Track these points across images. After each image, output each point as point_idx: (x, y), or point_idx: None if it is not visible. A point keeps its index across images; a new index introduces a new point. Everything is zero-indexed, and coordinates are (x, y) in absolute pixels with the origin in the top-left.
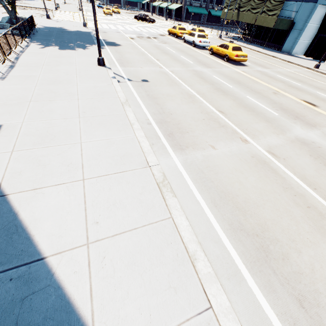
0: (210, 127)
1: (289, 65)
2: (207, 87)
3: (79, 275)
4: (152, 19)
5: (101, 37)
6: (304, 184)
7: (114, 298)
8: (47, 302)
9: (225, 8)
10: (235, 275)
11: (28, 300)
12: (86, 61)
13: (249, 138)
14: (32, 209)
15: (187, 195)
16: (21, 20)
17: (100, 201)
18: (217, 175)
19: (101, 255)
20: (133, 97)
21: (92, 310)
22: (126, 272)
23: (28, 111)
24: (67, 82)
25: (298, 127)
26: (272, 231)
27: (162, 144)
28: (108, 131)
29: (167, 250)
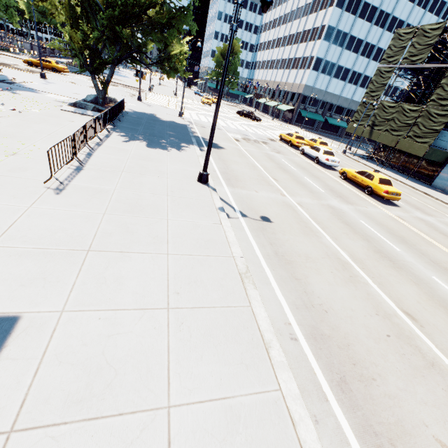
0: (410, 365)
1: None
2: (362, 246)
3: None
4: (258, 118)
5: (199, 133)
6: None
7: None
8: None
9: (353, 122)
10: None
11: None
12: (182, 172)
13: None
14: None
15: None
16: (109, 100)
17: None
18: None
19: None
20: (254, 256)
21: None
22: None
23: (79, 277)
24: (153, 211)
25: None
26: None
27: (335, 422)
28: (224, 366)
29: None
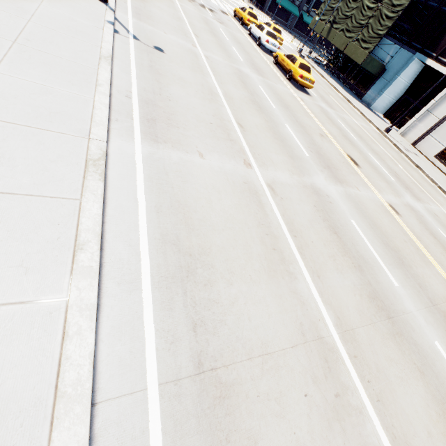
0: (214, 135)
1: (359, 117)
2: (242, 94)
3: None
4: None
5: None
6: (287, 228)
7: None
8: None
9: (317, 16)
10: (130, 283)
11: None
12: None
13: (255, 164)
14: None
15: (126, 189)
16: None
17: None
18: (184, 183)
19: None
20: (127, 59)
21: None
22: None
23: None
24: None
25: (322, 176)
26: (213, 256)
27: (130, 125)
28: (53, 77)
29: (46, 229)
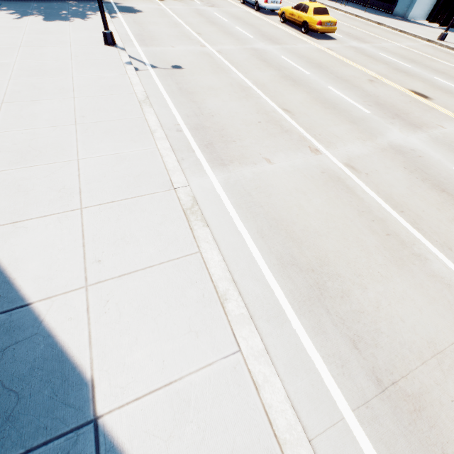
0: (268, 133)
1: (400, 37)
2: (270, 75)
3: (74, 322)
4: None
5: None
6: (389, 205)
7: (119, 345)
8: (35, 352)
9: None
10: (276, 317)
11: (10, 351)
12: (87, 39)
13: (322, 147)
14: (11, 247)
15: (225, 224)
16: None
17: (104, 235)
18: (269, 198)
19: (104, 299)
20: (158, 93)
21: (91, 359)
22: (135, 316)
23: None
24: (57, 73)
25: (395, 130)
26: (333, 264)
27: (195, 159)
28: (118, 143)
29: (190, 290)
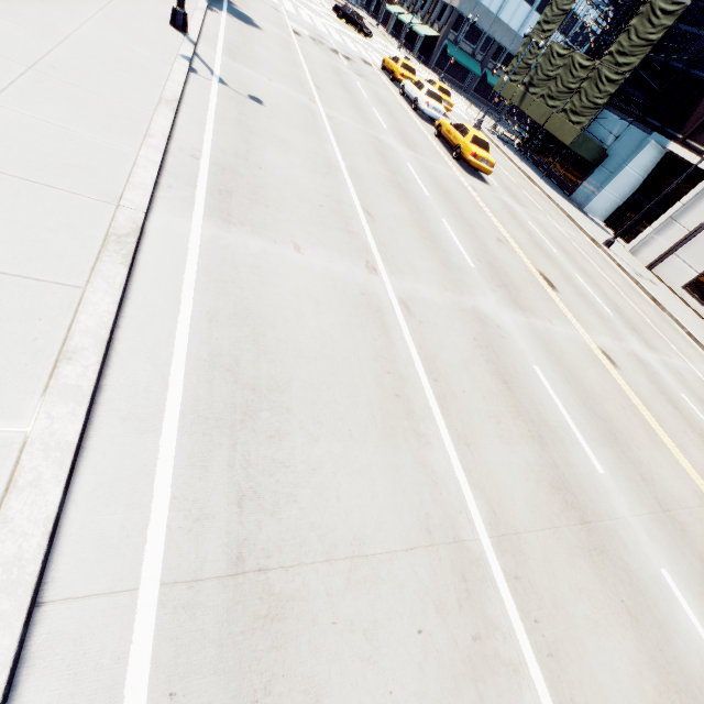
0: (323, 222)
1: (565, 221)
2: (378, 172)
3: None
4: (367, 29)
5: None
6: (423, 366)
7: None
8: None
9: (507, 75)
10: (144, 420)
11: None
12: (149, 6)
13: (384, 269)
14: None
15: (166, 282)
16: None
17: None
18: (262, 285)
19: None
20: (202, 107)
21: None
22: None
23: None
24: (63, 8)
25: (492, 298)
26: (291, 395)
27: (191, 195)
28: (79, 119)
29: (18, 324)
